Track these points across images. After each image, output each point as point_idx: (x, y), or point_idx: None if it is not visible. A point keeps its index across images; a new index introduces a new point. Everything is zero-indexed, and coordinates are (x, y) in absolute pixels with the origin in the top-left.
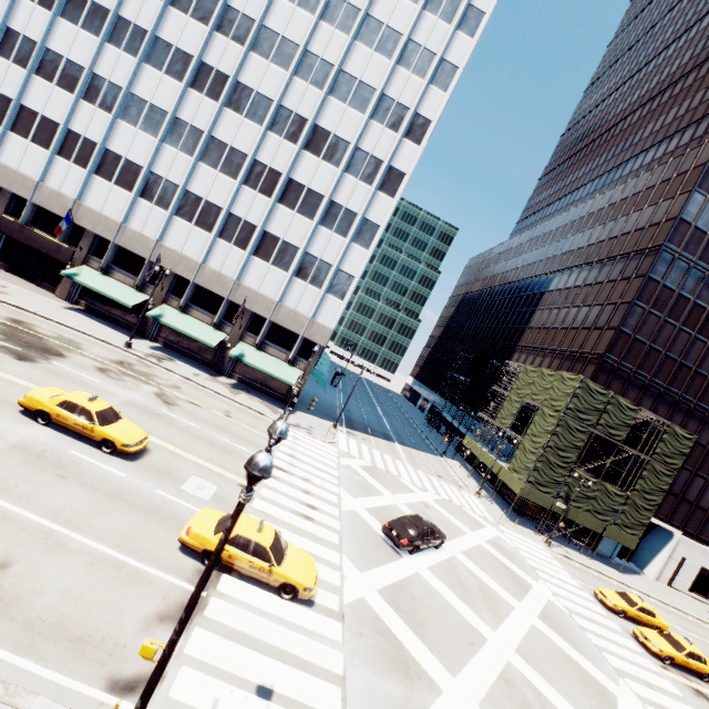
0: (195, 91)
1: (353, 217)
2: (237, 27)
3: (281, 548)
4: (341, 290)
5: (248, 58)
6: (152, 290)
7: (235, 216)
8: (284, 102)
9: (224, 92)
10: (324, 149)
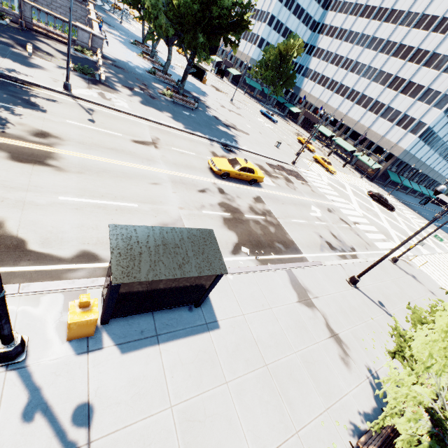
0: (380, 53)
1: (438, 94)
2: (409, 20)
3: (330, 165)
4: (416, 131)
5: (409, 32)
6: (335, 128)
7: (378, 101)
8: (420, 46)
9: (392, 50)
10: (434, 63)
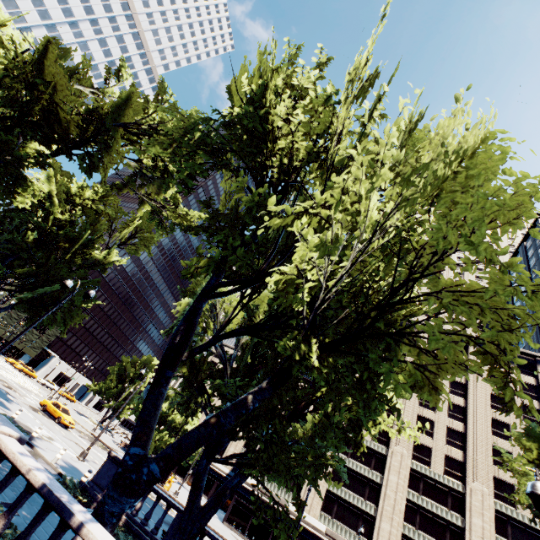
0: None
1: None
2: None
3: None
4: None
5: None
6: None
7: None
8: None
9: None
10: None
